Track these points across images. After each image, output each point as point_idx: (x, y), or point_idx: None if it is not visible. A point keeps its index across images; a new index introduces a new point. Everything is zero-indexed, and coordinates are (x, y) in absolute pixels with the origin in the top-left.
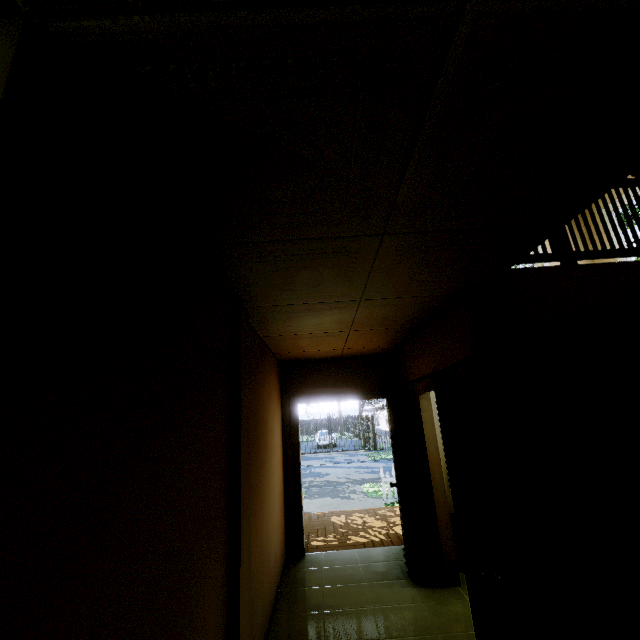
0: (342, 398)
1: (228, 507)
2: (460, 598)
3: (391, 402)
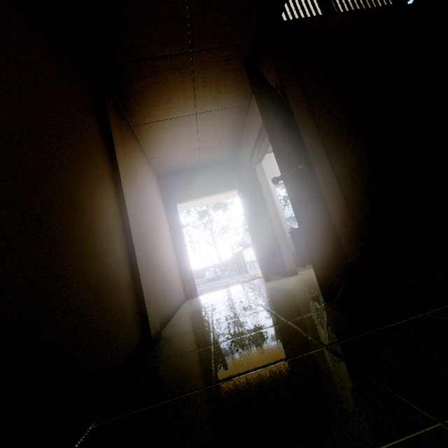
0: (206, 193)
1: (110, 177)
2: (297, 276)
3: (238, 177)
